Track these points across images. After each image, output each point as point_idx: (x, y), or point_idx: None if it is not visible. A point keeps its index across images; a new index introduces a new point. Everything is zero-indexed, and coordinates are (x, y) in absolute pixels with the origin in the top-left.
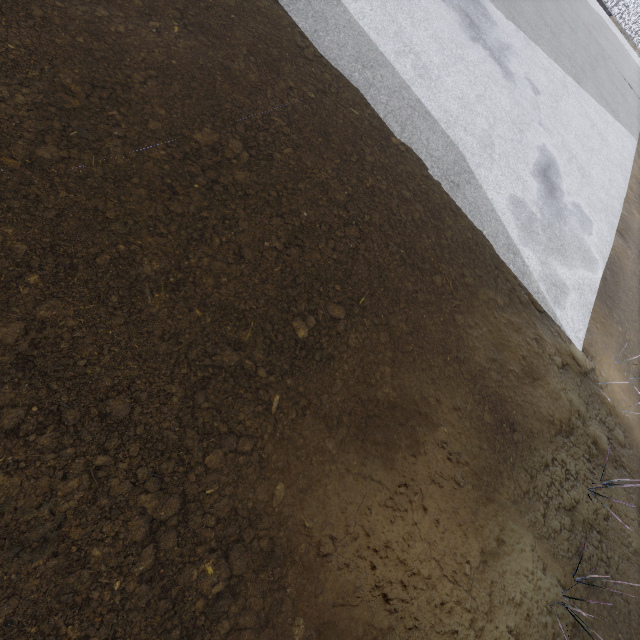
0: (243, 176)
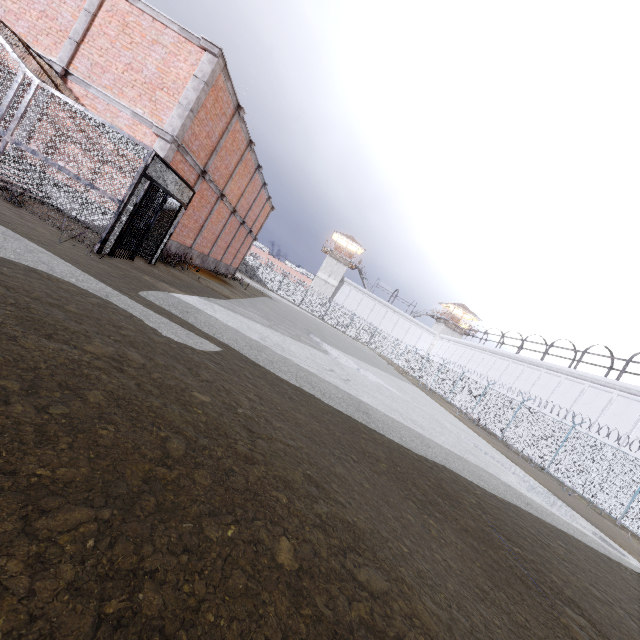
0: None
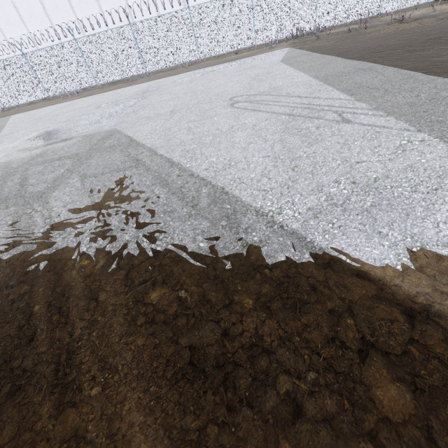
0: (445, 36)
